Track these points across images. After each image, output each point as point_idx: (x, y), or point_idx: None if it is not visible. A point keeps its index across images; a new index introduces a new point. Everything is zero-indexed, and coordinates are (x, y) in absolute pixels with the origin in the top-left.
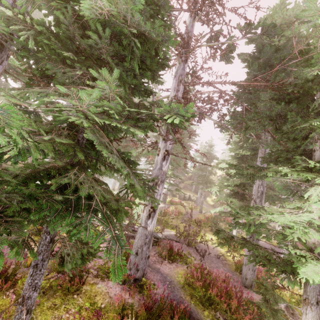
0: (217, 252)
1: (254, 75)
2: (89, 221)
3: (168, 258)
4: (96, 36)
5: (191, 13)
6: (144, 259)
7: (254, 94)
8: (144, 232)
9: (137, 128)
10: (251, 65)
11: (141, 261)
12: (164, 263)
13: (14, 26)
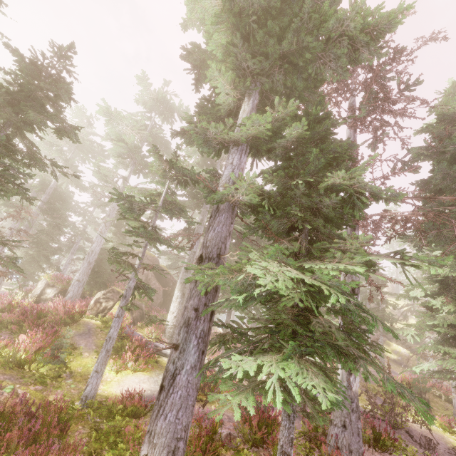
0: (448, 445)
1: (443, 173)
2: (366, 366)
3: (372, 443)
4: (326, 198)
5: (352, 127)
6: (356, 435)
7: (449, 196)
8: (349, 394)
9: (367, 270)
10: (436, 164)
11: (353, 438)
12: (370, 451)
13: (257, 199)
